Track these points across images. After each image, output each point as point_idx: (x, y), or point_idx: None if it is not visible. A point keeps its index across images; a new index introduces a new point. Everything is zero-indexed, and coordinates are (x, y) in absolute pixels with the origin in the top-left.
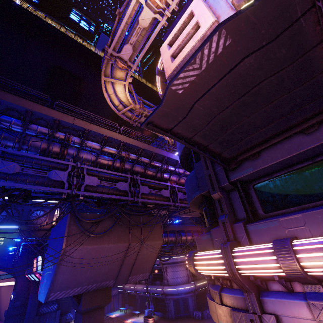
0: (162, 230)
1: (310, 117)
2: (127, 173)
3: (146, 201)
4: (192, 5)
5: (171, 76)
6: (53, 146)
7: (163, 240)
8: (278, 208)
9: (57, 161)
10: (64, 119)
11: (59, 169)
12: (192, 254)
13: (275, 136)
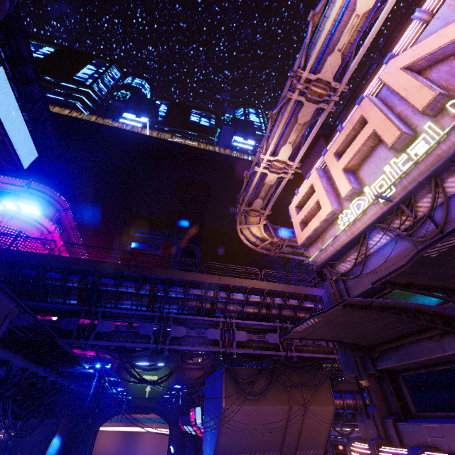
0: (331, 390)
1: (430, 327)
2: (276, 321)
3: (302, 355)
4: (311, 178)
5: (302, 245)
6: (205, 303)
7: (334, 405)
8: (430, 409)
9: (210, 319)
10: (212, 281)
11: (212, 326)
12: (349, 443)
13: (405, 335)
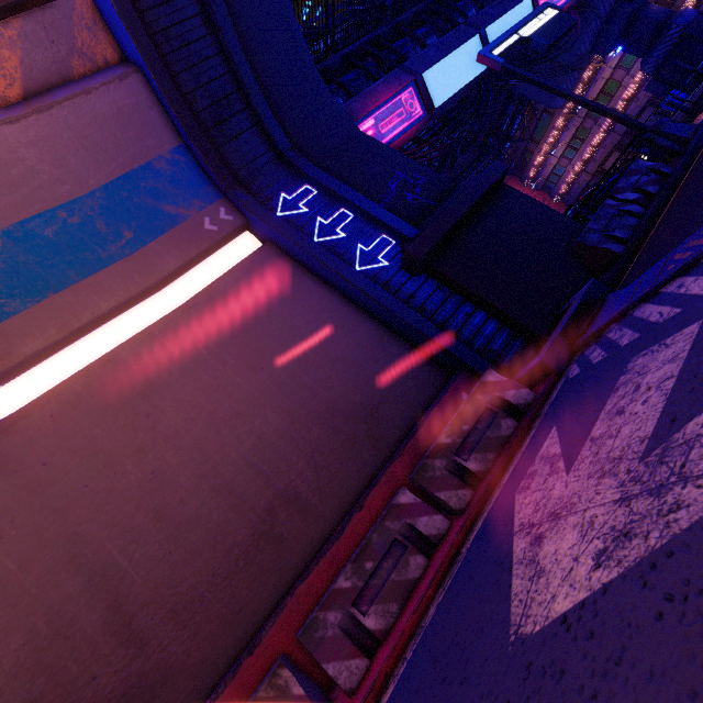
0: None
1: None
2: None
3: None
4: None
5: None
6: None
7: None
8: None
9: None
10: None
11: None
12: None
13: None
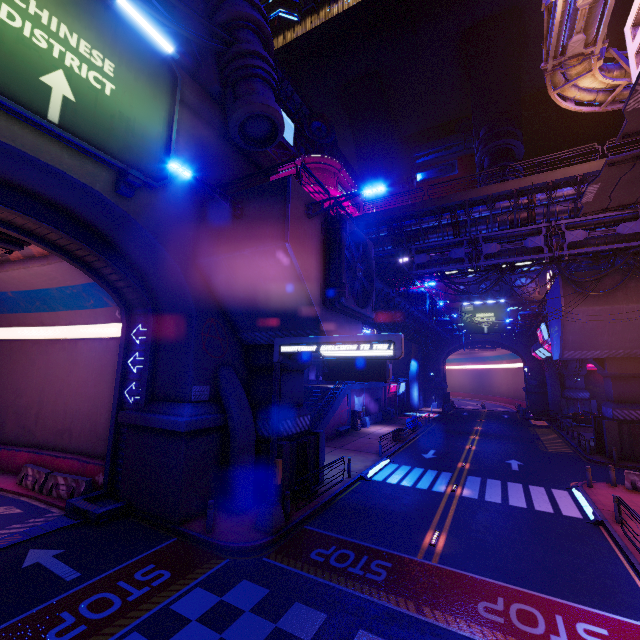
0: None
1: None
2: (636, 206)
3: None
4: None
5: None
6: (519, 213)
7: None
8: None
9: (528, 228)
10: (521, 186)
11: (533, 235)
12: None
13: None
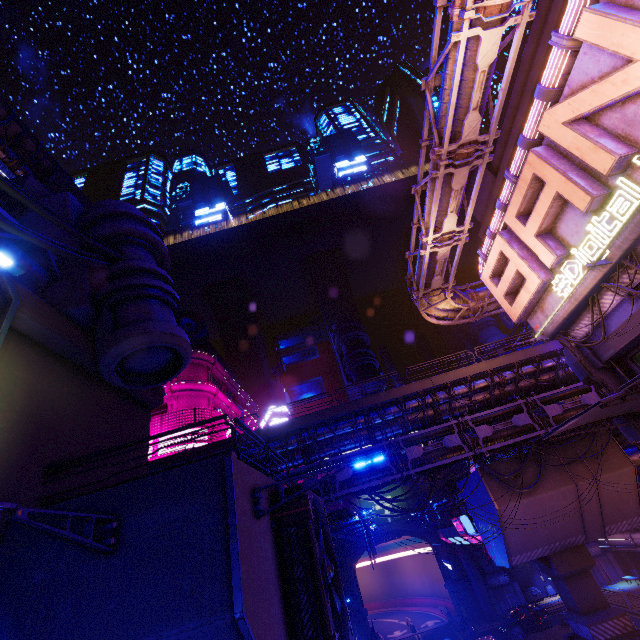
0: (621, 449)
1: None
2: (516, 399)
3: None
4: (497, 244)
5: (519, 320)
6: (426, 411)
7: (632, 464)
8: None
9: (440, 426)
10: (424, 387)
11: (446, 432)
12: None
13: None
